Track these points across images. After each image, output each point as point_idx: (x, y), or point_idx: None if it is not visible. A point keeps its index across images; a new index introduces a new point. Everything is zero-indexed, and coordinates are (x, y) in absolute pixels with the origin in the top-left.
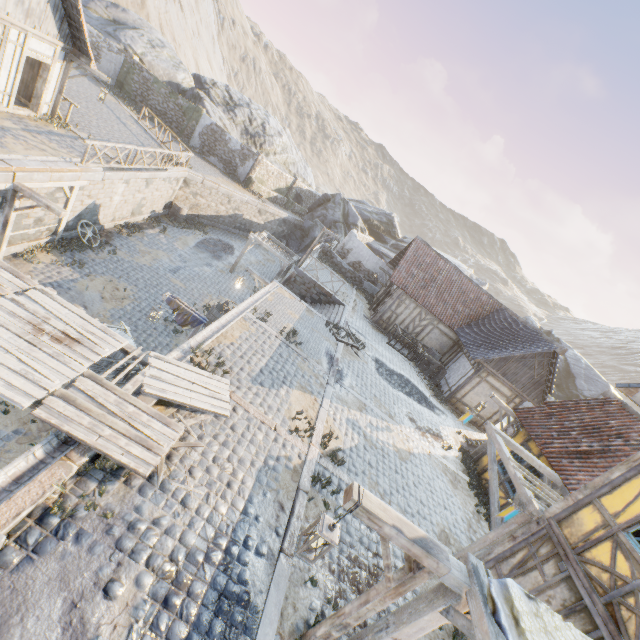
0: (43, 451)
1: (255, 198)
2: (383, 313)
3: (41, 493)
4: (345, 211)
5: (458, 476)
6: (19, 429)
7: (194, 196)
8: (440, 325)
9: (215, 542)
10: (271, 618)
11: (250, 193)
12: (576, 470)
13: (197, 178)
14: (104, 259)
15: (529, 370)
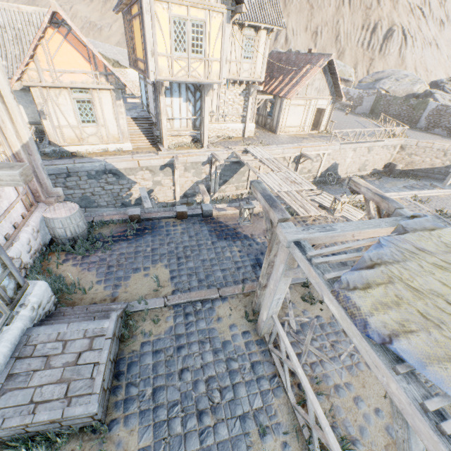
0: None
1: None
2: None
3: None
4: None
5: None
6: None
7: (408, 156)
8: None
9: None
10: None
11: None
12: None
13: (411, 143)
14: (335, 189)
15: None
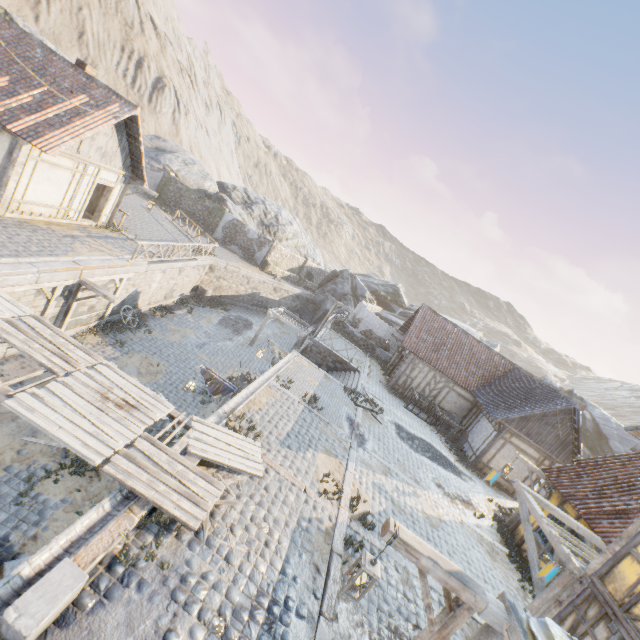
0: (110, 504)
1: (271, 278)
2: (398, 378)
3: (111, 541)
4: (353, 284)
5: (495, 547)
6: (66, 498)
7: (218, 279)
8: (456, 387)
9: (258, 600)
10: None
11: (266, 274)
12: (618, 531)
13: (221, 264)
14: (141, 338)
15: (553, 429)
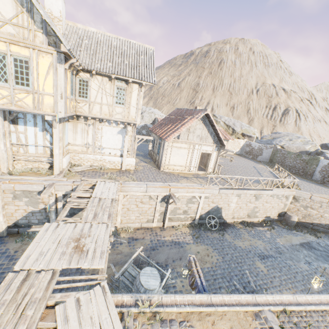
0: None
1: None
2: None
3: None
4: None
5: None
6: None
7: (304, 208)
8: None
9: None
10: None
11: None
12: None
13: (304, 195)
14: (214, 236)
15: None
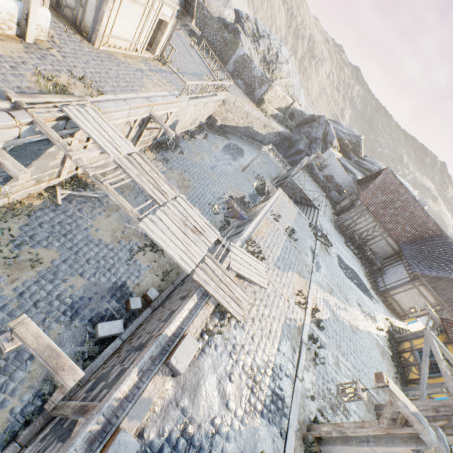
0: (196, 298)
1: (263, 115)
2: (345, 220)
3: (202, 322)
4: (325, 131)
5: (385, 350)
6: (149, 265)
7: (226, 112)
8: (388, 238)
9: (267, 363)
10: (295, 412)
11: (260, 110)
12: None
13: (231, 99)
14: (177, 157)
15: None
